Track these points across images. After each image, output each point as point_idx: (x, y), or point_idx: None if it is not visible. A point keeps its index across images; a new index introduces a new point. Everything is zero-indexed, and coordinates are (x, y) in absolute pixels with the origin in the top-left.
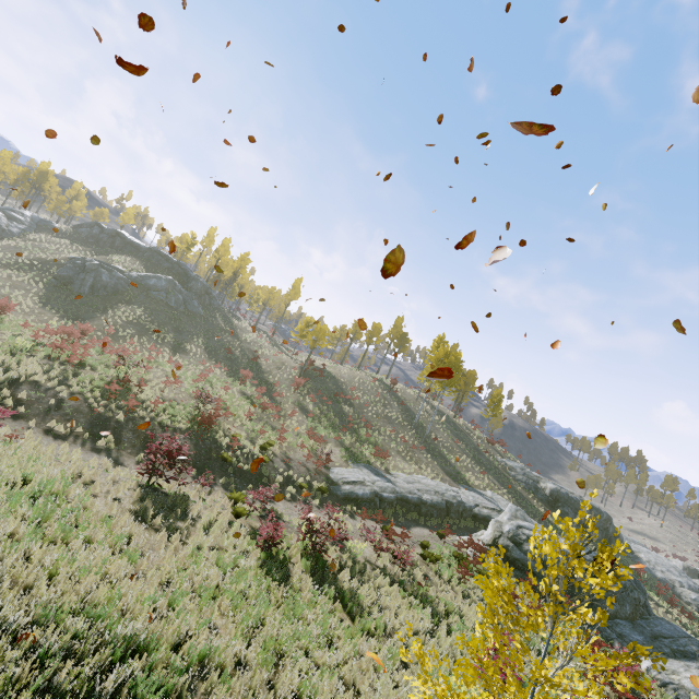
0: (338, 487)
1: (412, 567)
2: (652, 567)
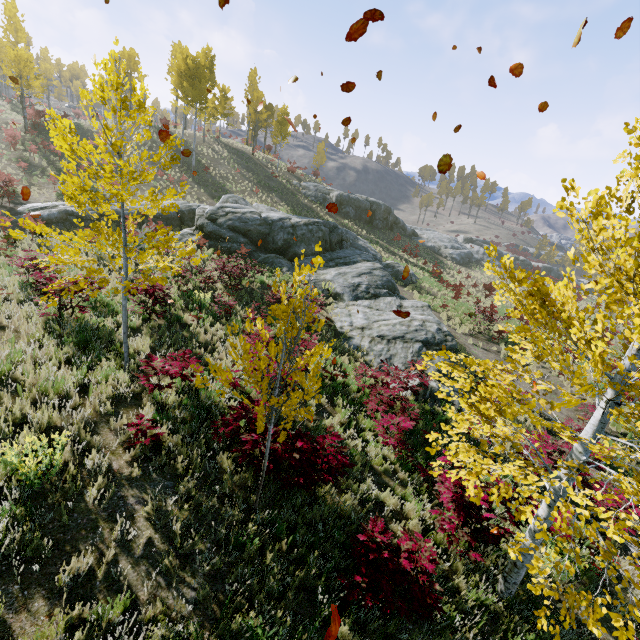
0: (19, 216)
1: (17, 242)
2: (428, 241)
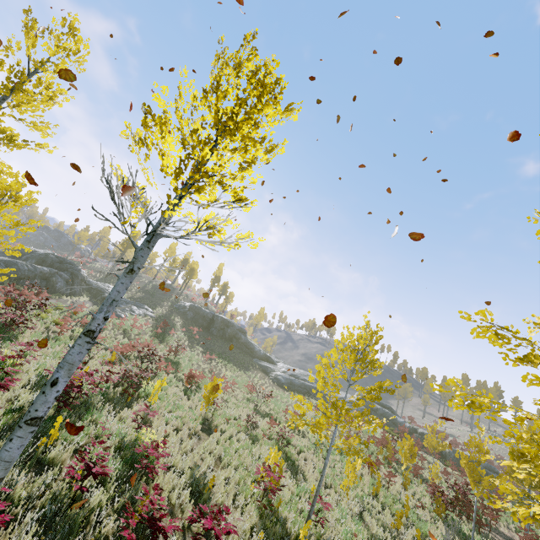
0: None
1: None
2: (273, 365)
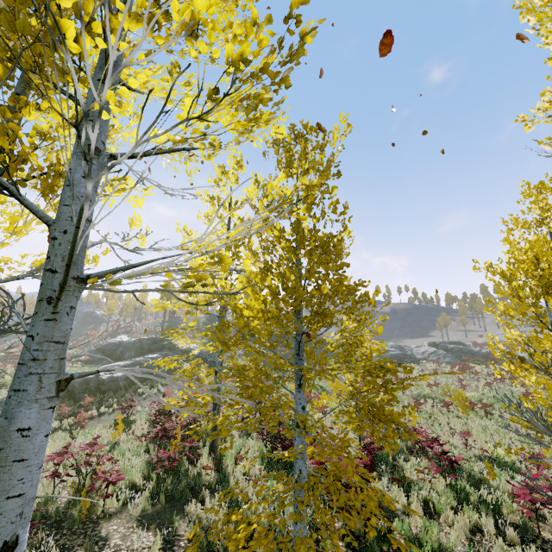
0: None
1: None
2: None
